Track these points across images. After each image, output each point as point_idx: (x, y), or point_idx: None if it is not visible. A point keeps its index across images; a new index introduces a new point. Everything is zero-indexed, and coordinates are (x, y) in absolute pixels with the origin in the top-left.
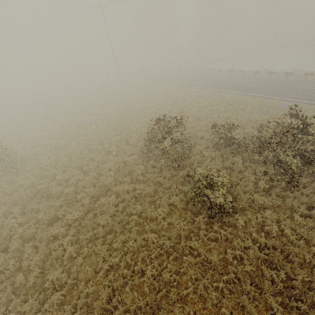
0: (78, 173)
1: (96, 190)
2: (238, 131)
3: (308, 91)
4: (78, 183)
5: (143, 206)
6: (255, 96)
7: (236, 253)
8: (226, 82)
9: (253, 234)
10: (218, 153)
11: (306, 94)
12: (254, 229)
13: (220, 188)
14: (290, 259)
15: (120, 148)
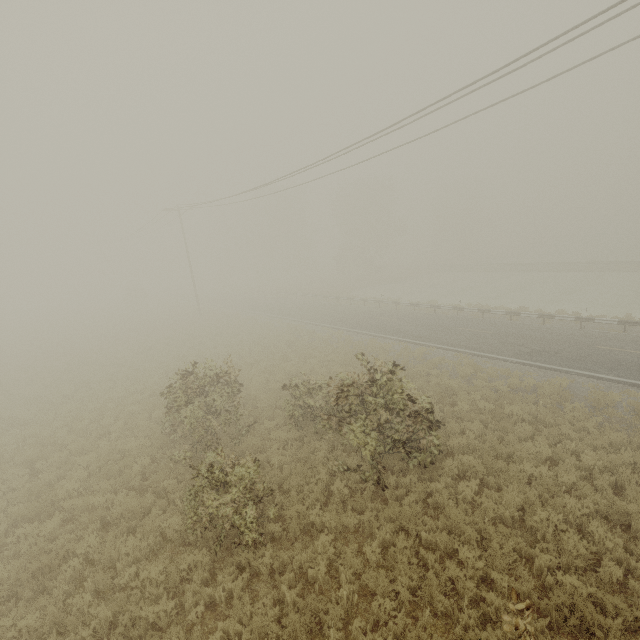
0: (20, 475)
1: (30, 507)
2: (323, 394)
3: (477, 335)
4: (4, 496)
5: (104, 538)
6: (401, 341)
7: (233, 628)
8: (366, 319)
9: (282, 585)
10: (296, 434)
11: (473, 340)
12: (288, 575)
13: (234, 488)
14: (327, 635)
15: (131, 427)
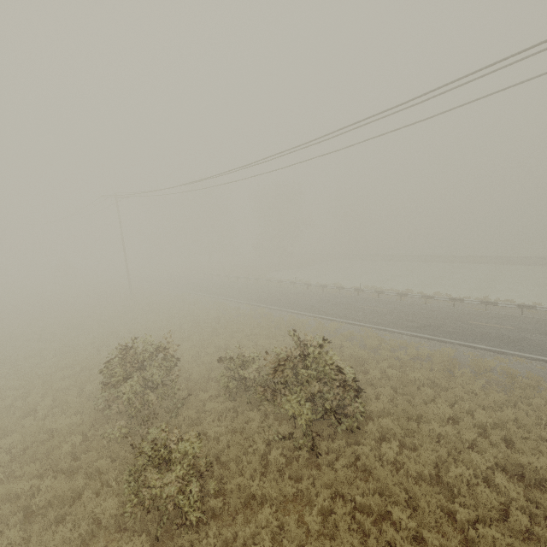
0: None
1: None
2: (256, 366)
3: (377, 312)
4: None
5: (28, 532)
6: (315, 317)
7: None
8: (283, 297)
9: None
10: (230, 405)
11: (374, 316)
12: None
13: (177, 465)
14: None
15: (60, 404)
